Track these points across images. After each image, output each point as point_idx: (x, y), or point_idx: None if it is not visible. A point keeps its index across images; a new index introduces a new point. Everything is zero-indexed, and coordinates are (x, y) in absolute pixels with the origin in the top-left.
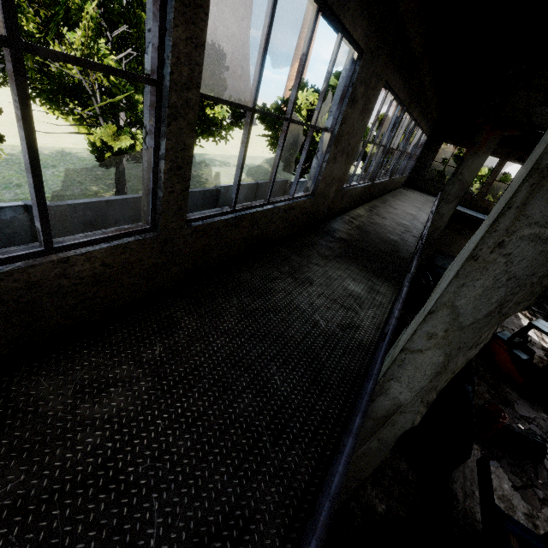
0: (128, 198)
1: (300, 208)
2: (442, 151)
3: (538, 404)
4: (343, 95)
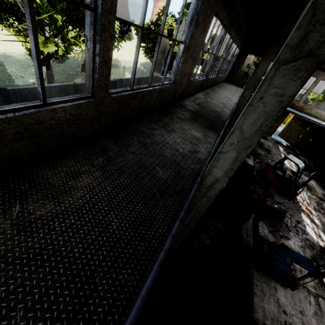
0: (61, 85)
1: (167, 91)
2: (248, 59)
3: (285, 196)
4: (191, 20)
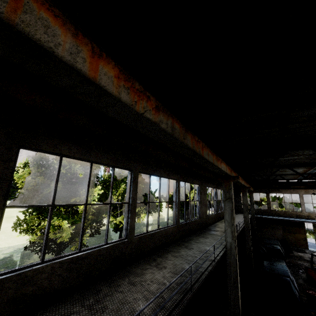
0: None
1: (198, 221)
2: None
3: None
4: (198, 193)
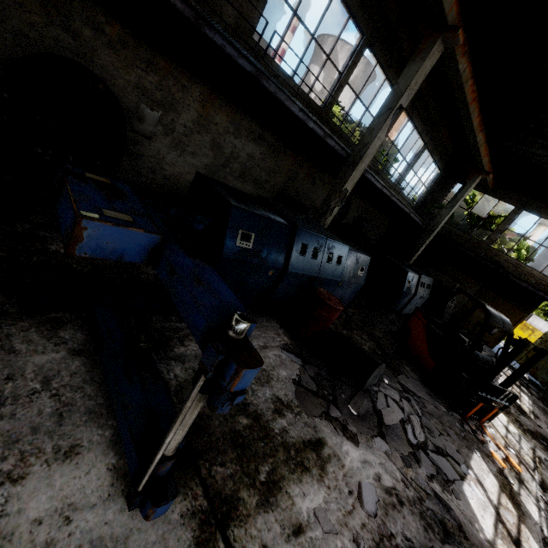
0: None
1: None
2: None
3: (443, 399)
4: None
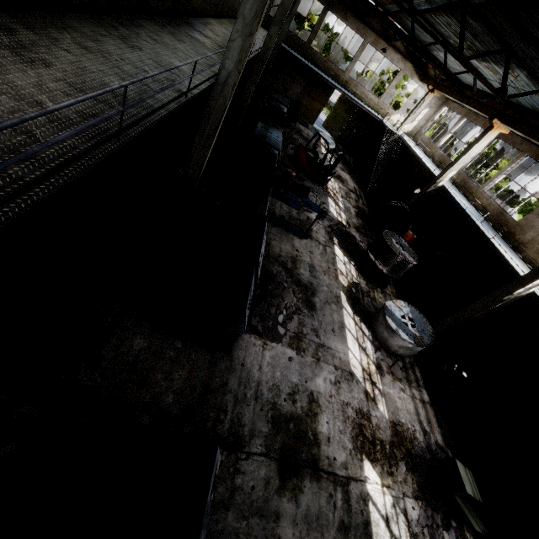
0: None
1: None
2: None
3: (316, 183)
4: None
